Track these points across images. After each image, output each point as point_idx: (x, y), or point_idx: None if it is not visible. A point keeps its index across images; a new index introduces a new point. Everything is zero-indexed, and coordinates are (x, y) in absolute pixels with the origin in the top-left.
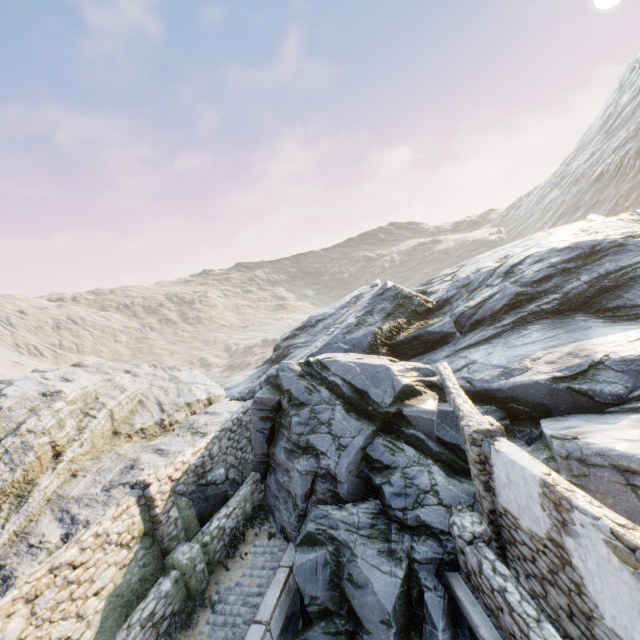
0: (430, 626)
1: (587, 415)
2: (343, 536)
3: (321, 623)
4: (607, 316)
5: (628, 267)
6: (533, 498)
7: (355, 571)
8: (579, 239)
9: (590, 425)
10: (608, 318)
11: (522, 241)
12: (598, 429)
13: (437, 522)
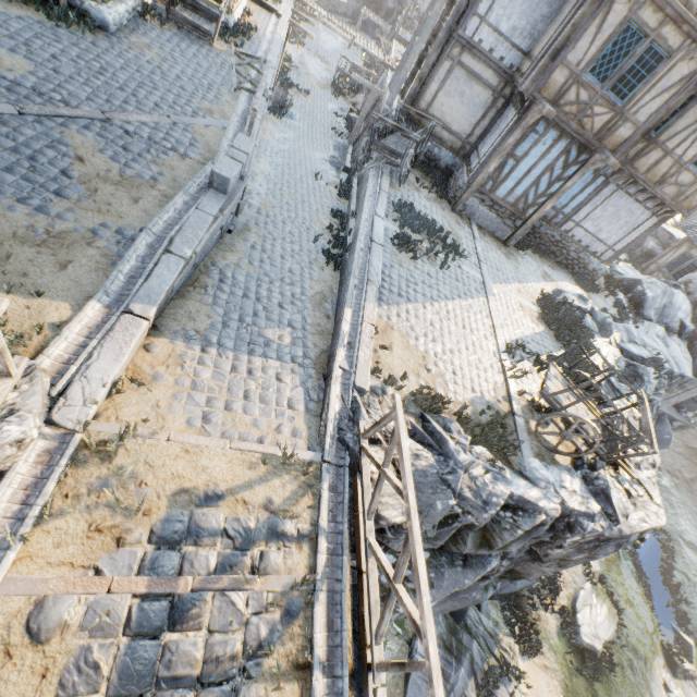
0: (391, 18)
1: None
2: None
3: (374, 5)
4: None
5: None
6: None
7: None
8: None
9: None
10: None
11: None
12: None
13: (404, 8)
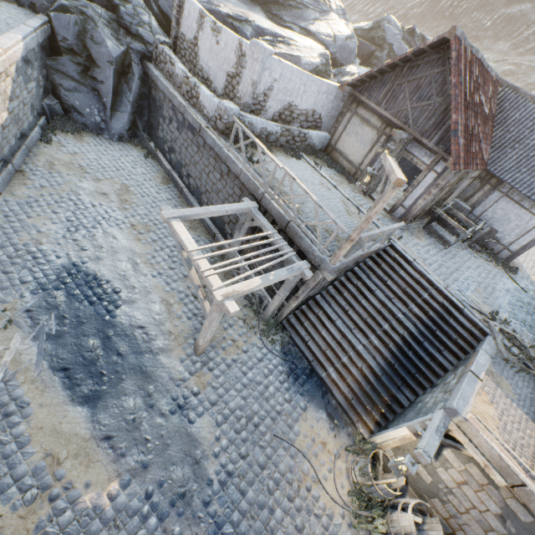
0: (132, 76)
1: None
2: (91, 14)
3: (69, 56)
4: (269, 17)
5: None
6: (195, 19)
7: (96, 35)
8: None
9: None
10: (269, 18)
11: None
12: None
13: (148, 38)
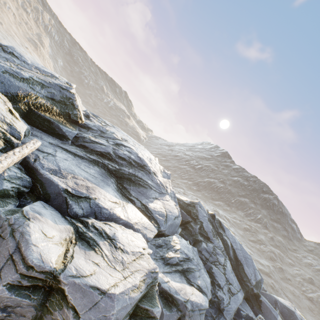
0: None
1: (58, 213)
2: None
3: None
4: (120, 187)
5: (143, 180)
6: None
7: None
8: (146, 159)
9: (48, 218)
10: (119, 188)
11: (137, 143)
12: (46, 222)
13: None
